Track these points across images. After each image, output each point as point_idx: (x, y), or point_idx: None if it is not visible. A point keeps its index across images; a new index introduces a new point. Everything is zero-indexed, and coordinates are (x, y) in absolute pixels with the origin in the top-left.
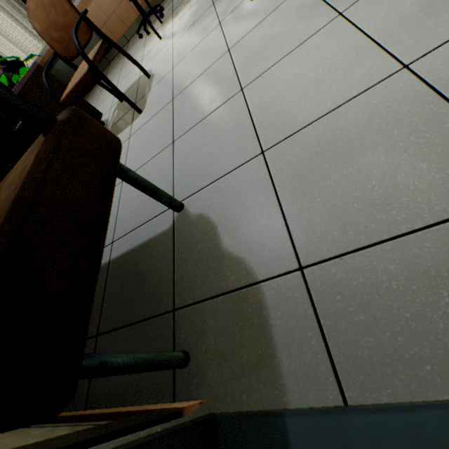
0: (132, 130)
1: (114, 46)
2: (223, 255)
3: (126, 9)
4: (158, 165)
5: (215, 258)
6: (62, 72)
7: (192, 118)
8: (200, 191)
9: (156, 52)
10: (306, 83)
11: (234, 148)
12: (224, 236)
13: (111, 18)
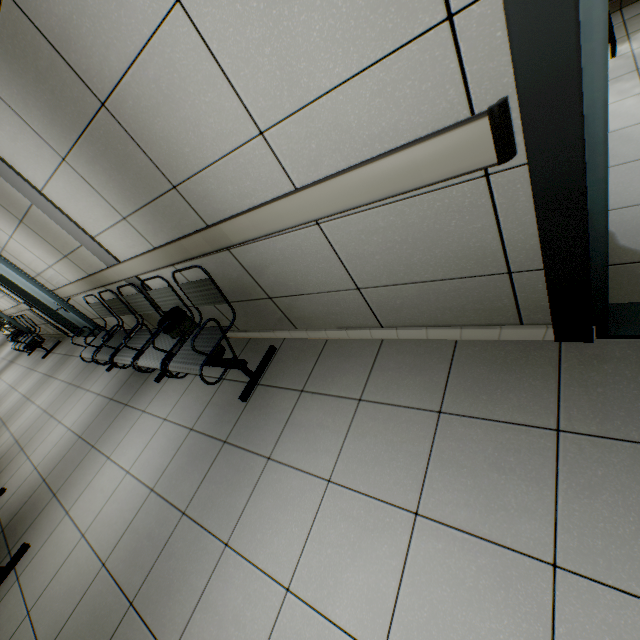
0: None
1: None
2: (618, 248)
3: None
4: None
5: (609, 249)
6: None
7: None
8: None
9: None
10: None
11: None
12: (621, 239)
13: None
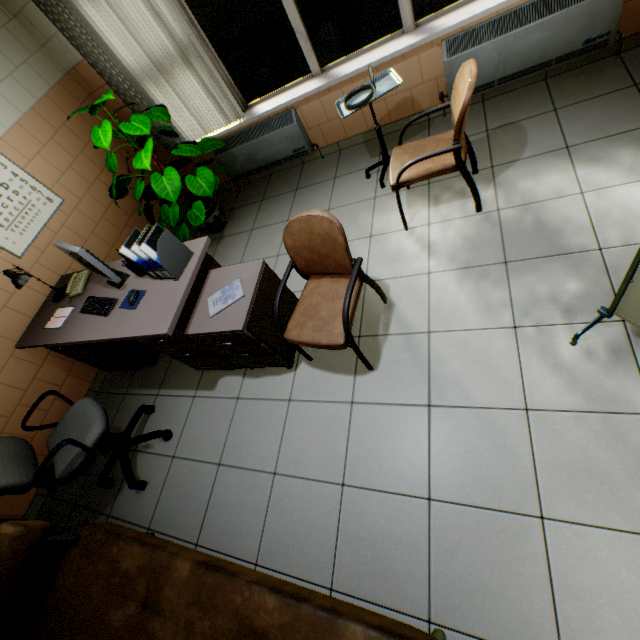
0: (357, 393)
1: (368, 283)
2: None
3: (357, 119)
4: (405, 518)
5: None
6: (237, 157)
7: (461, 484)
8: (470, 638)
9: (396, 250)
10: (633, 614)
11: (524, 615)
12: None
13: (331, 121)
